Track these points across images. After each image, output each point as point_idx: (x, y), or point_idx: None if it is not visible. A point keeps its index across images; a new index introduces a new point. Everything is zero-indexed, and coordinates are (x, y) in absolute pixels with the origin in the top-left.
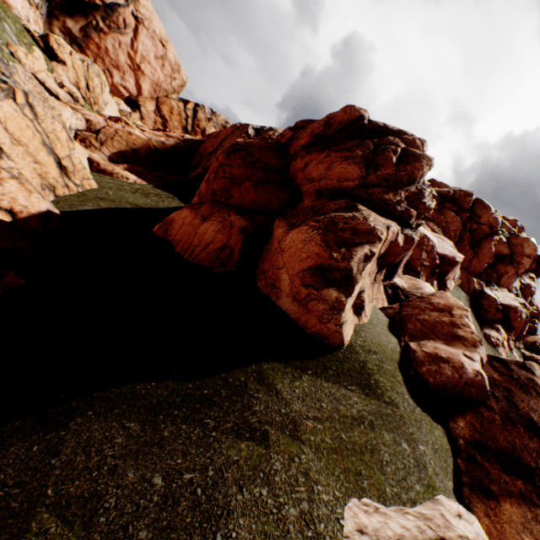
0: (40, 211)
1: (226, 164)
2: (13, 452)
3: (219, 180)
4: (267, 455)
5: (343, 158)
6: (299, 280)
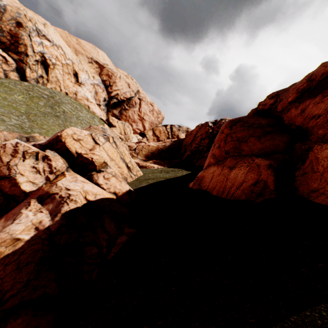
0: (126, 190)
1: (231, 132)
2: None
3: (229, 143)
4: None
5: None
6: None
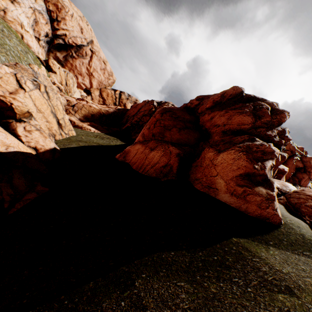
0: (51, 148)
1: (161, 119)
2: (106, 308)
3: (157, 128)
4: (304, 305)
5: (239, 113)
6: (233, 182)
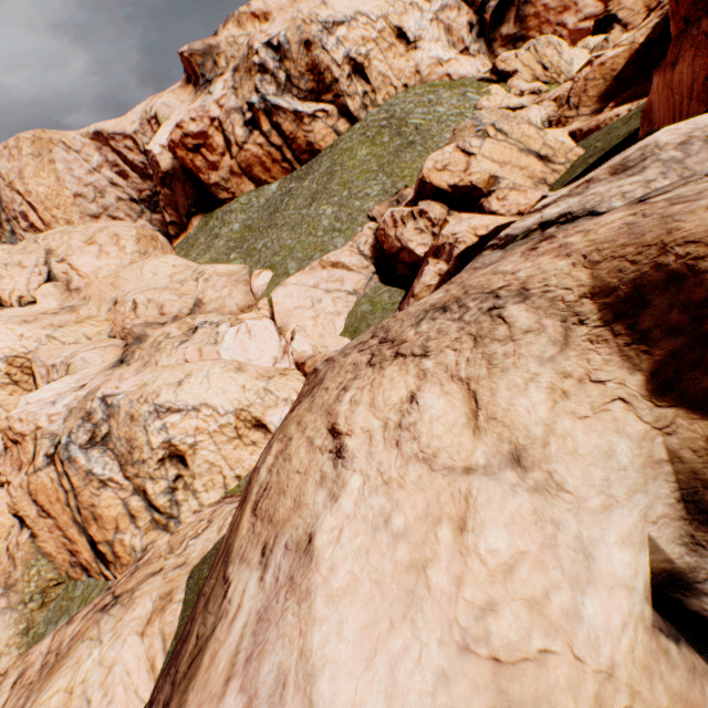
0: (536, 201)
1: None
2: None
3: None
4: None
5: None
6: None
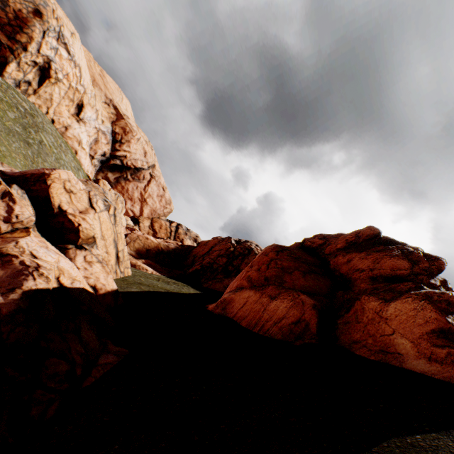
0: (113, 289)
1: (277, 258)
2: None
3: (272, 269)
4: None
5: (387, 255)
6: (426, 342)
